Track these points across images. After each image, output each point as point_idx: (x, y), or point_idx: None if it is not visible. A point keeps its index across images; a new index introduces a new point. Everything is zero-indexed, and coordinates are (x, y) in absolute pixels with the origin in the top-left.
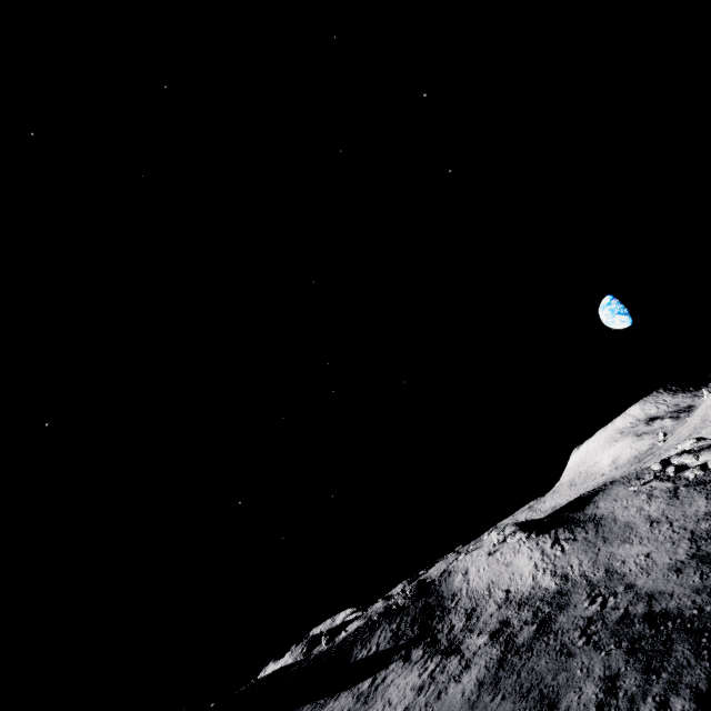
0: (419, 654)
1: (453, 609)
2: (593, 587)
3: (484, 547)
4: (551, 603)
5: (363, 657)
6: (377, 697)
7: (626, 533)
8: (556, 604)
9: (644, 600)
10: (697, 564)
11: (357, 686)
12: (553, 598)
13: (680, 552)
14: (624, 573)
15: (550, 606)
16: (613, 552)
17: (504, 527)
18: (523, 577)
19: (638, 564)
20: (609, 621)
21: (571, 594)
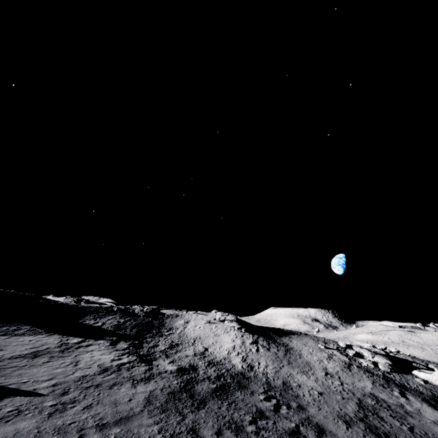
0: (123, 347)
1: (165, 336)
2: (271, 388)
3: (208, 316)
4: (234, 378)
5: (89, 324)
6: (73, 353)
7: (305, 368)
8: (237, 381)
9: (316, 429)
10: (365, 429)
11: (69, 337)
12: (237, 375)
13: (349, 409)
14: (299, 394)
15: (232, 379)
16: (293, 374)
17: (229, 314)
18: (222, 348)
19: (311, 395)
20: (280, 427)
21: (251, 382)
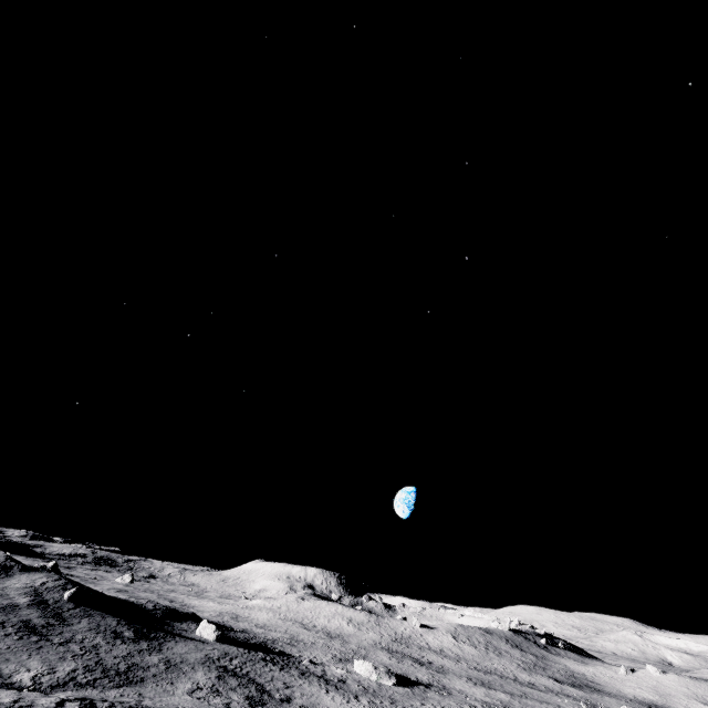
0: None
1: None
2: None
3: None
4: None
5: None
6: None
7: None
8: None
9: None
10: None
11: None
12: None
13: None
14: None
15: None
16: None
17: None
18: None
19: None
20: None
21: None
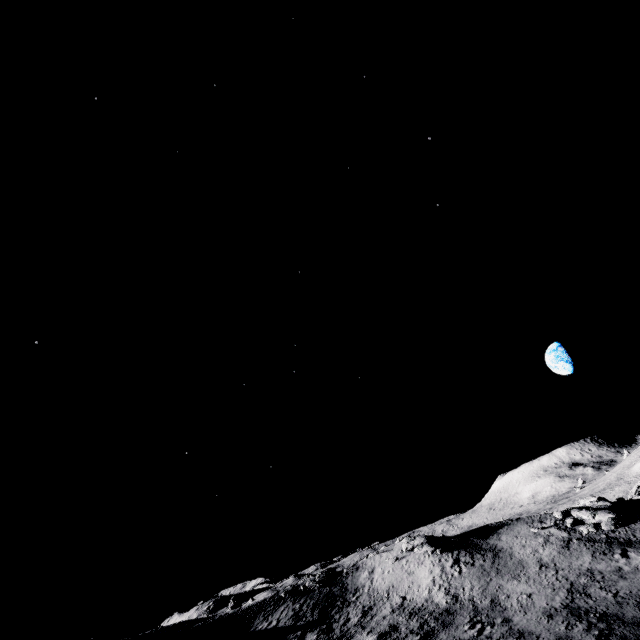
0: (312, 638)
1: (353, 603)
2: (477, 613)
3: (394, 551)
4: (438, 619)
5: (263, 628)
6: None
7: (517, 570)
8: (441, 621)
9: (515, 636)
10: (567, 614)
11: None
12: (441, 614)
13: (557, 600)
14: (506, 607)
15: (436, 621)
16: (502, 585)
17: (415, 537)
18: (421, 588)
19: (519, 602)
20: None
21: (457, 615)
